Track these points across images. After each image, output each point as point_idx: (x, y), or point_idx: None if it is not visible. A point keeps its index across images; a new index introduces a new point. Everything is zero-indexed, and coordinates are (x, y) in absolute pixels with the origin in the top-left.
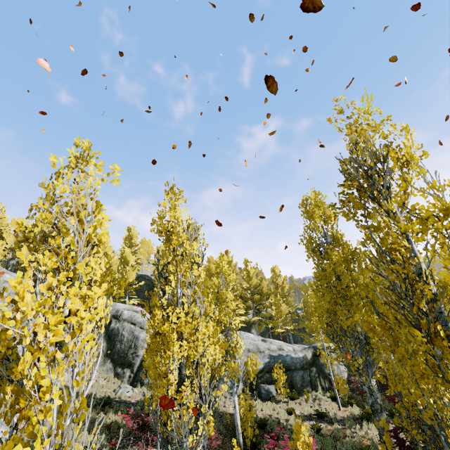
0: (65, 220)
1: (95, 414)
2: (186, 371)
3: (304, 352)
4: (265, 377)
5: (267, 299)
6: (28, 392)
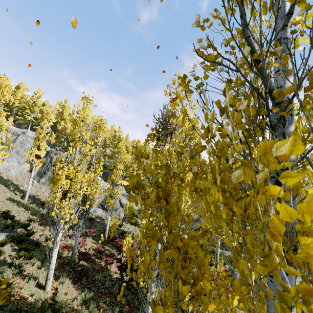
0: None
1: (37, 208)
2: (68, 194)
3: None
4: None
5: None
6: None
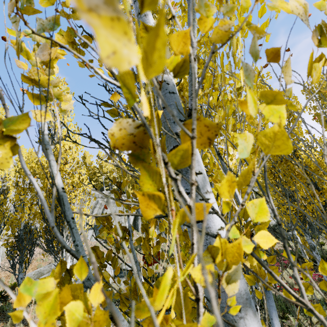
0: None
1: None
2: None
3: None
4: None
5: None
6: None
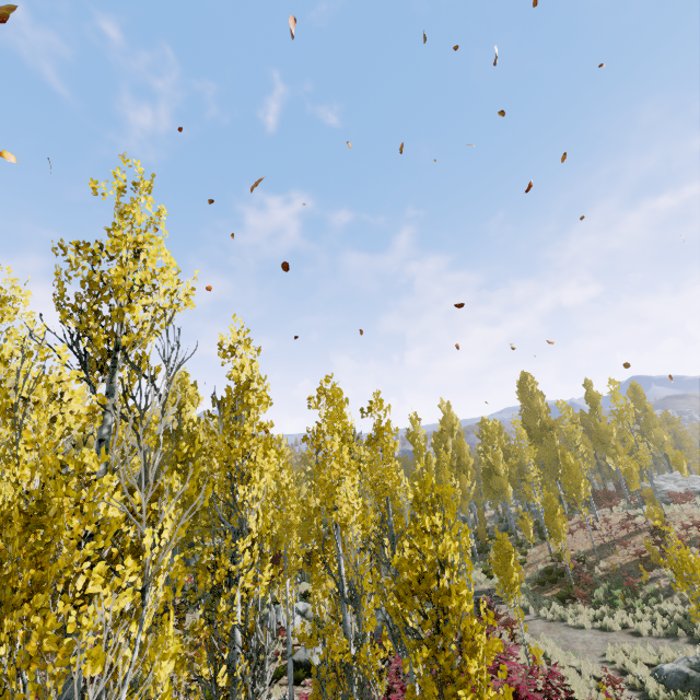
0: None
1: None
2: None
3: None
4: None
5: None
6: None
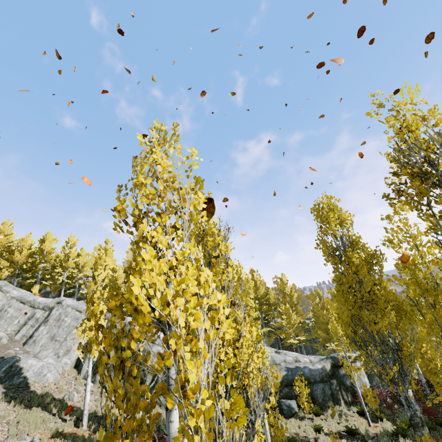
0: (160, 199)
1: None
2: (232, 382)
3: (322, 363)
4: (284, 392)
5: (275, 309)
6: (175, 390)
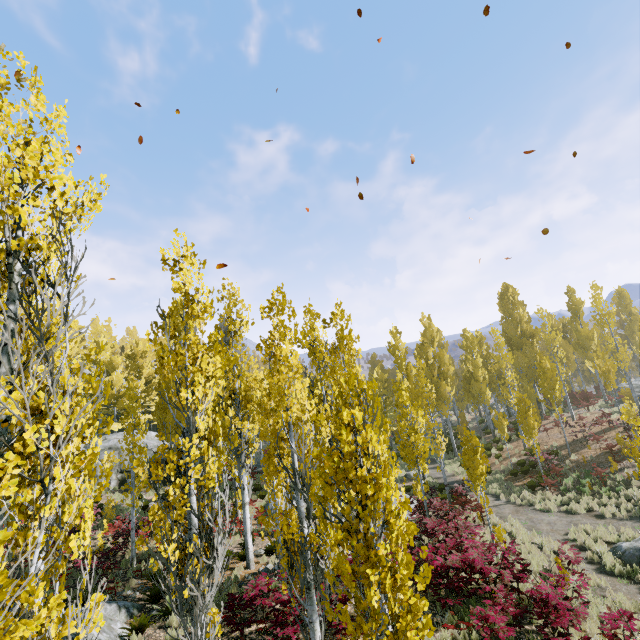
0: None
1: None
2: None
3: None
4: None
5: None
6: None
